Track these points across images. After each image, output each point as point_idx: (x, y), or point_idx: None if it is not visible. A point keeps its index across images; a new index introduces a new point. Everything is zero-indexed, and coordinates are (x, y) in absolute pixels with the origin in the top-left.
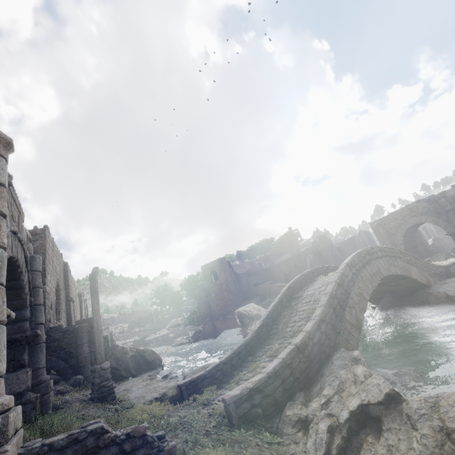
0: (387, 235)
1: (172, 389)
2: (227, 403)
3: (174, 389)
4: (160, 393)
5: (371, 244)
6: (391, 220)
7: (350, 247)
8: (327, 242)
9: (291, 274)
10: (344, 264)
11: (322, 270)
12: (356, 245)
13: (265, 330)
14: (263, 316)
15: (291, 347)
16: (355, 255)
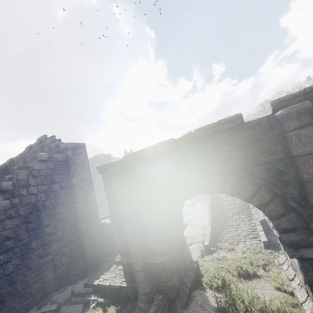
0: None
1: (202, 248)
2: (268, 242)
3: (204, 248)
4: (198, 251)
5: None
6: None
7: None
8: None
9: None
10: None
11: None
12: None
13: (212, 215)
14: (208, 208)
15: (258, 219)
16: None
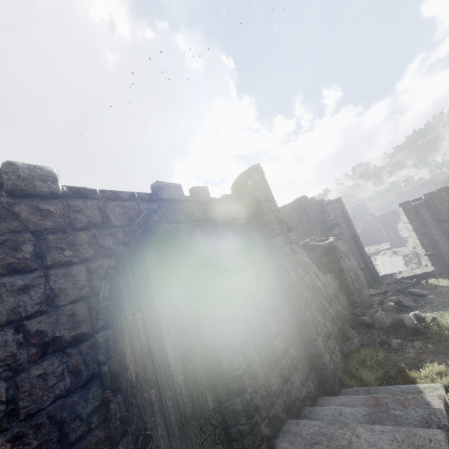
0: (389, 223)
1: None
2: None
3: None
4: None
5: None
6: (391, 215)
7: None
8: None
9: None
10: None
11: None
12: None
13: None
14: None
15: None
16: None
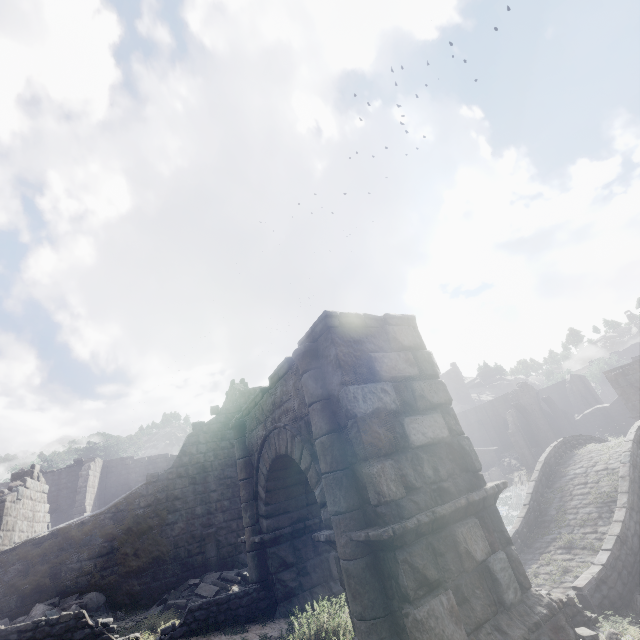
0: (633, 390)
1: None
2: (583, 591)
3: None
4: None
5: (589, 393)
6: (636, 369)
7: (557, 397)
8: (530, 391)
9: (473, 432)
10: (630, 441)
11: (573, 440)
12: (569, 395)
13: (533, 516)
14: (525, 499)
15: (613, 537)
16: (638, 429)
